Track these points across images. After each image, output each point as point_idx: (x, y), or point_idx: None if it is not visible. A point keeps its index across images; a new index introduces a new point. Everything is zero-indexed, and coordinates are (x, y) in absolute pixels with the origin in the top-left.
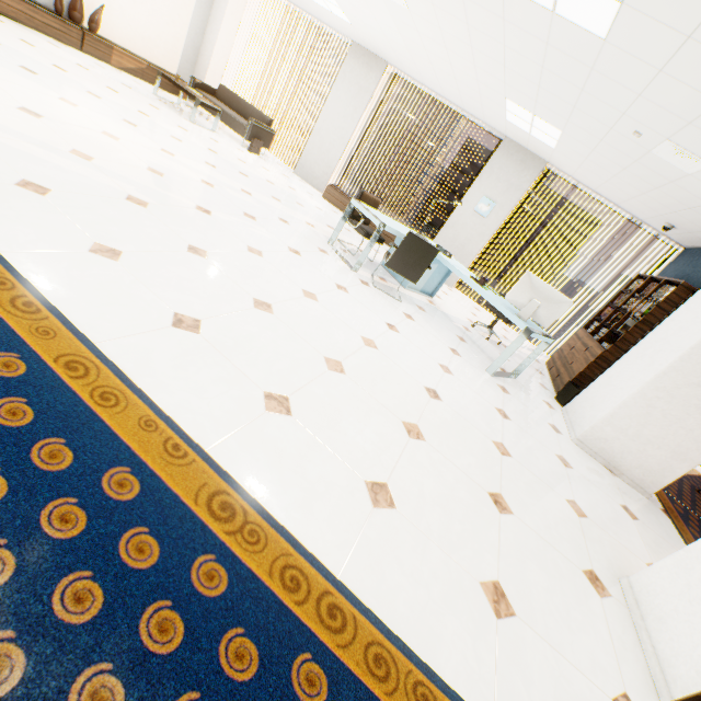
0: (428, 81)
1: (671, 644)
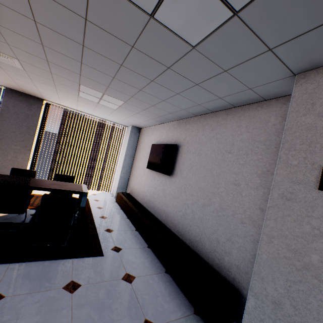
0: None
1: None
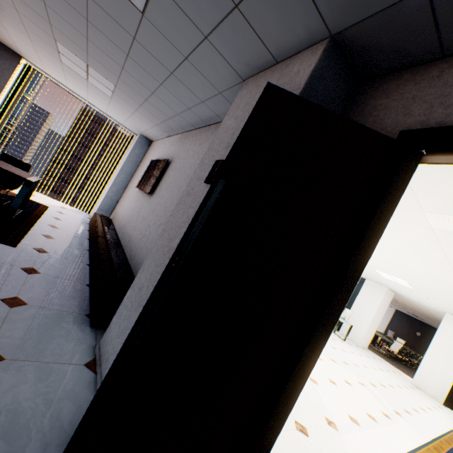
0: None
1: (430, 390)
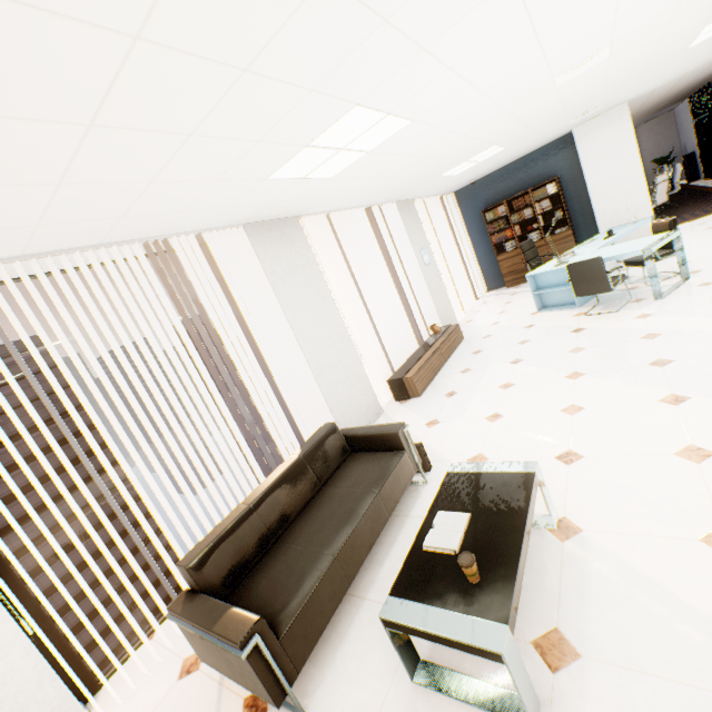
0: (367, 195)
1: None
